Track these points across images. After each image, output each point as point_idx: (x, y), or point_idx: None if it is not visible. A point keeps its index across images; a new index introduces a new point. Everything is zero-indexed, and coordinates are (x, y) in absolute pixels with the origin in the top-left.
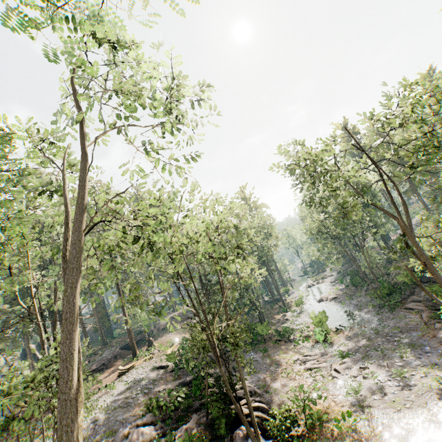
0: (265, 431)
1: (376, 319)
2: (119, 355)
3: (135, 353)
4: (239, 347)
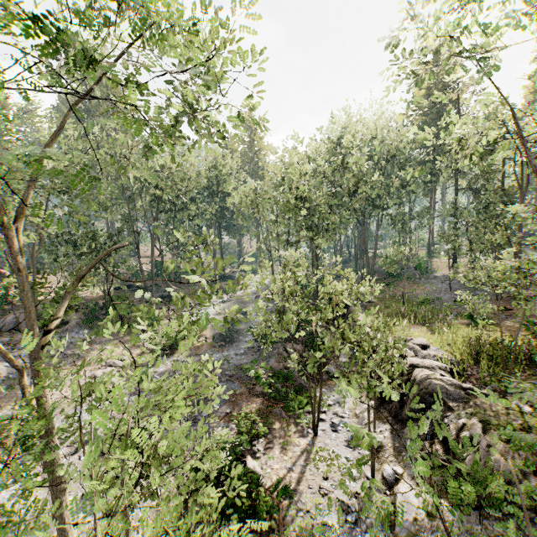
0: None
1: (248, 346)
2: None
3: None
4: None
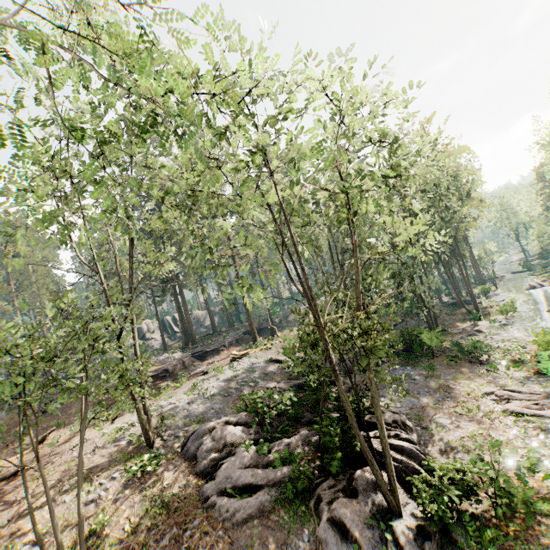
0: (410, 486)
1: None
2: (241, 339)
3: (255, 340)
4: (374, 357)
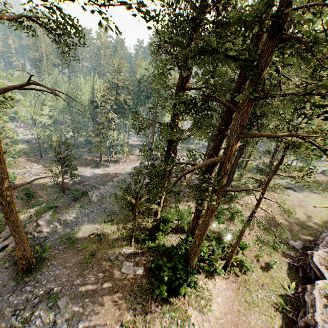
0: None
1: None
2: None
3: None
4: None
